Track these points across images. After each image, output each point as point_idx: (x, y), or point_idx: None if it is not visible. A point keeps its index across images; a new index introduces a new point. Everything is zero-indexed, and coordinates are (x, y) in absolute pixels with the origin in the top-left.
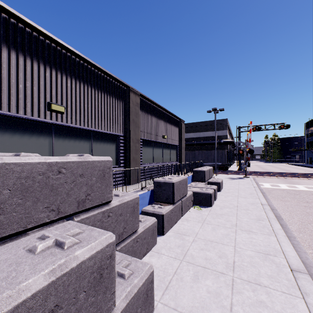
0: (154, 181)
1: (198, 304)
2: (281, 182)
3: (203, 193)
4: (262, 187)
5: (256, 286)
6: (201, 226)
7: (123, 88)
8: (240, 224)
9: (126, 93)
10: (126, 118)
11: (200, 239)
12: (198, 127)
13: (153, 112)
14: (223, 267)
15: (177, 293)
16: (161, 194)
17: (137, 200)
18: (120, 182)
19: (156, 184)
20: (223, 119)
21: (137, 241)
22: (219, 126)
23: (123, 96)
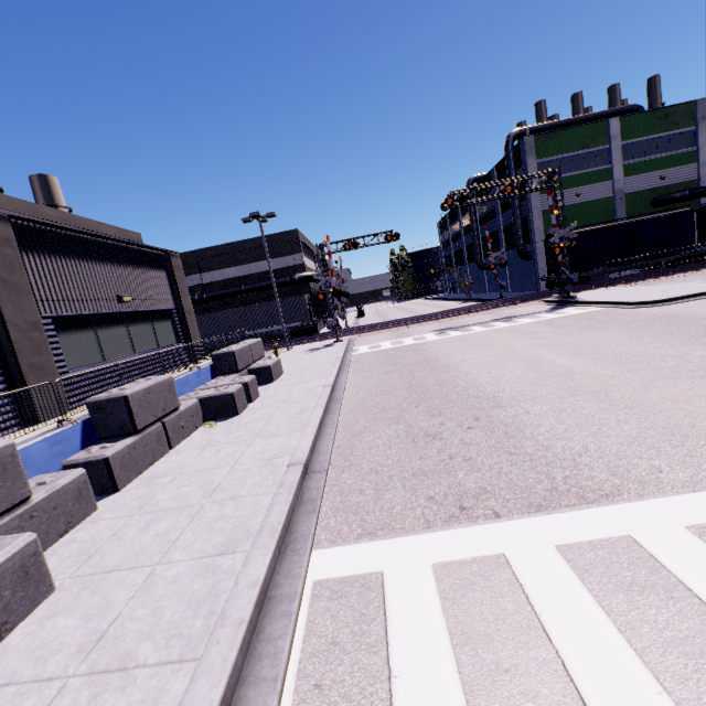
0: (87, 403)
1: (132, 554)
2: (389, 338)
3: (219, 396)
4: (354, 355)
5: (229, 502)
6: (200, 453)
7: None
8: (267, 430)
9: None
10: None
11: (185, 474)
12: (243, 253)
13: (71, 249)
14: (198, 498)
15: (105, 556)
16: (108, 424)
17: (11, 450)
18: (6, 424)
19: (92, 407)
20: (291, 231)
21: (34, 517)
22: (286, 247)
23: None
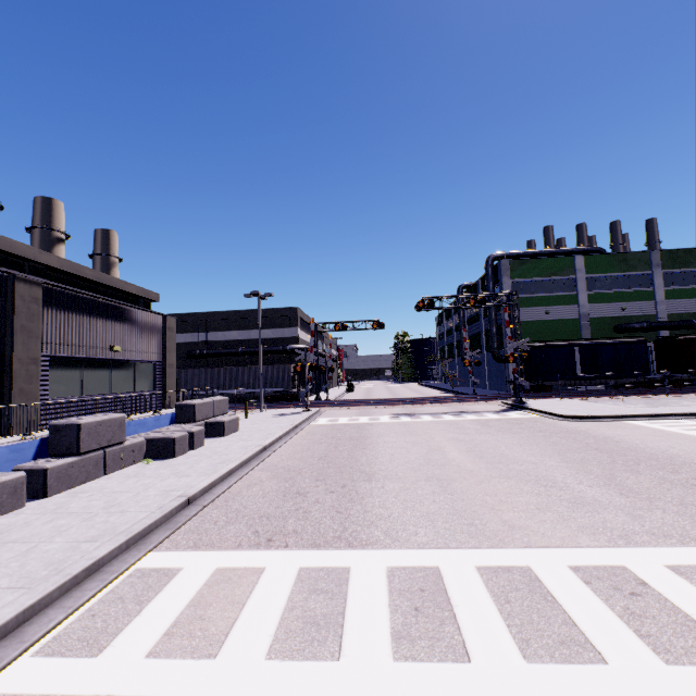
0: (50, 425)
1: (30, 535)
2: (351, 415)
3: (163, 438)
4: (311, 424)
5: (117, 513)
6: (124, 480)
7: (2, 275)
8: (186, 471)
9: (9, 282)
10: (7, 323)
11: (102, 493)
12: (247, 320)
13: (83, 307)
14: (98, 508)
15: (11, 534)
16: (60, 444)
17: None
18: None
19: (52, 428)
20: (291, 308)
21: None
22: (286, 321)
23: (0, 288)
